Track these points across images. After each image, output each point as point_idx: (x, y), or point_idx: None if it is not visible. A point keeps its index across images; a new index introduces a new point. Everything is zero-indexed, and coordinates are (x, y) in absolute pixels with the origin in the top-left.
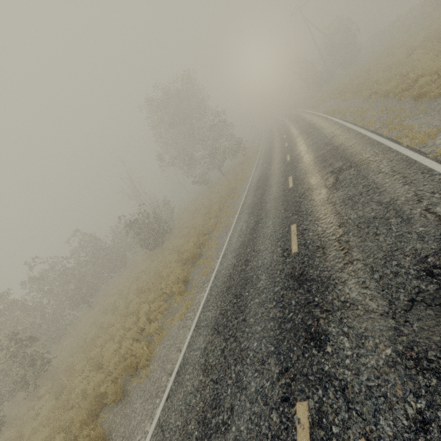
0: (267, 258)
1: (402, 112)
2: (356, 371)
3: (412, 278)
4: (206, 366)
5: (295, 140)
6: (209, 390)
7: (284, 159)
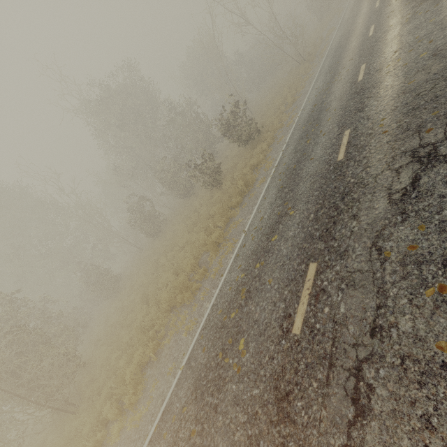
0: None
1: None
2: None
3: None
4: None
5: None
6: None
7: None
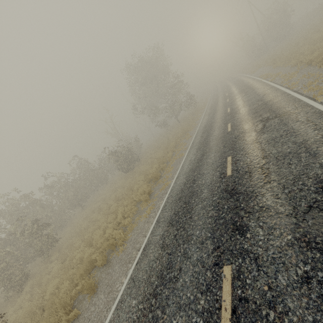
0: (208, 179)
1: (320, 77)
2: (266, 249)
3: (312, 193)
4: (163, 245)
5: (235, 97)
6: (165, 258)
7: (226, 111)
